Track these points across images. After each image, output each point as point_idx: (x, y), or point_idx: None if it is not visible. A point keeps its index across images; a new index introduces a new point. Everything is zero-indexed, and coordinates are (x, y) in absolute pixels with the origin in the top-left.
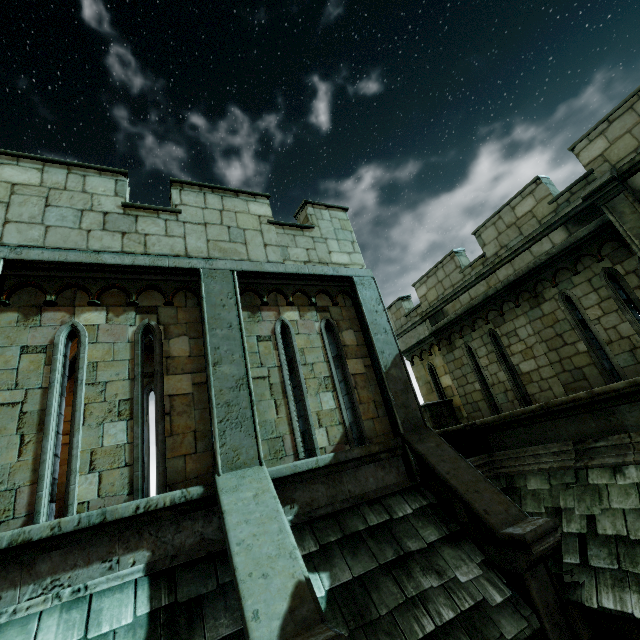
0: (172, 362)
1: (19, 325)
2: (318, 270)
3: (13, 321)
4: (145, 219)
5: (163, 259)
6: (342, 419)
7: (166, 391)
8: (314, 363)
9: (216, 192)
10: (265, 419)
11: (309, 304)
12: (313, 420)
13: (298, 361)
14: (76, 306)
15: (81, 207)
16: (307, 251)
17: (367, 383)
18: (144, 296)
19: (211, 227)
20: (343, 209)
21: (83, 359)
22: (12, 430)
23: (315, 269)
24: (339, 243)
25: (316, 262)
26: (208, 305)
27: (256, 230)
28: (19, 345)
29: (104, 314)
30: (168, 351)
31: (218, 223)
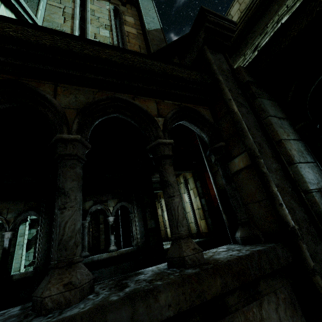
0: None
1: None
2: None
3: None
4: None
5: None
6: (113, 42)
7: None
8: (100, 17)
9: None
10: (54, 21)
11: None
12: (91, 35)
13: (87, 10)
14: None
15: None
16: None
17: (136, 38)
18: None
19: None
20: None
21: None
22: None
23: None
24: None
25: None
26: None
27: None
28: None
29: None
30: None
31: None
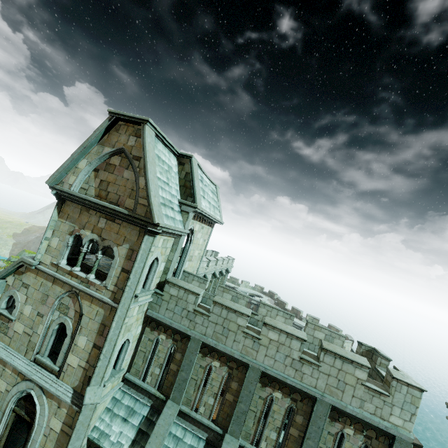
0: (295, 423)
1: (260, 388)
2: (375, 422)
3: (259, 386)
4: (305, 365)
5: (305, 387)
6: None
7: (290, 431)
8: None
9: (341, 358)
10: None
11: (362, 431)
12: None
13: None
14: (275, 388)
15: (286, 354)
16: (376, 408)
17: None
18: (295, 393)
19: (331, 377)
20: (421, 389)
21: (272, 409)
22: (253, 418)
23: (374, 421)
24: (401, 411)
25: (378, 416)
26: (314, 414)
27: (352, 386)
28: (259, 395)
29: (281, 395)
30: (295, 418)
31: (335, 376)
